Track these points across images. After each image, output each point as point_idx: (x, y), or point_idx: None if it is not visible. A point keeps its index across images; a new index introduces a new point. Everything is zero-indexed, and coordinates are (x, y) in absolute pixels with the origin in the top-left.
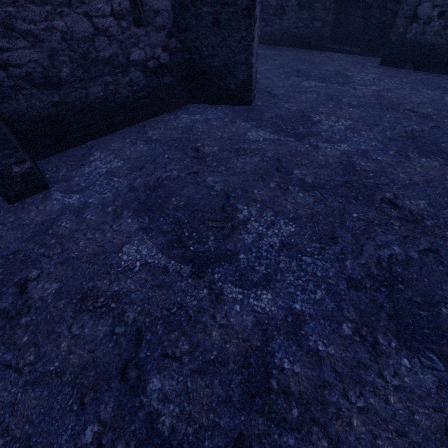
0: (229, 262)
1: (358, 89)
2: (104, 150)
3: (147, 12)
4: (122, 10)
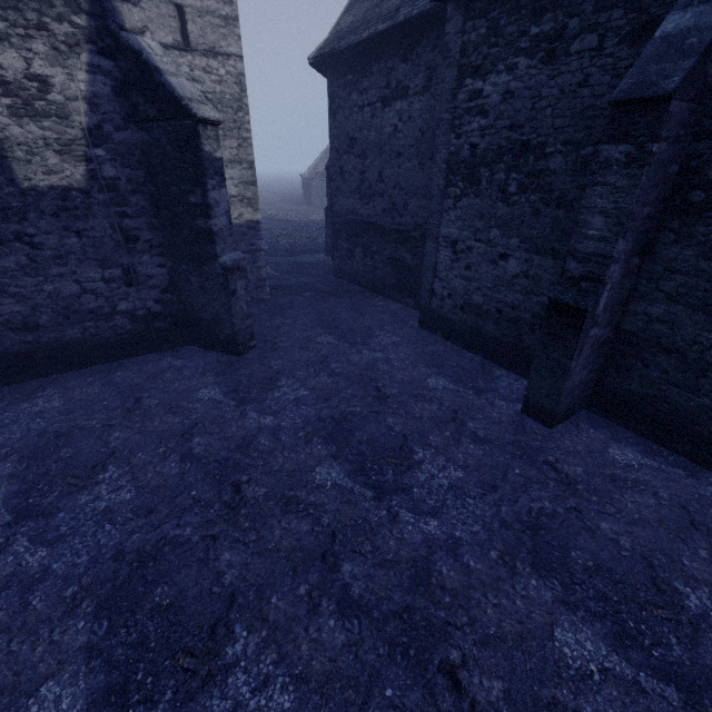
0: (46, 518)
1: (361, 353)
2: (59, 387)
3: (140, 277)
4: (114, 276)
